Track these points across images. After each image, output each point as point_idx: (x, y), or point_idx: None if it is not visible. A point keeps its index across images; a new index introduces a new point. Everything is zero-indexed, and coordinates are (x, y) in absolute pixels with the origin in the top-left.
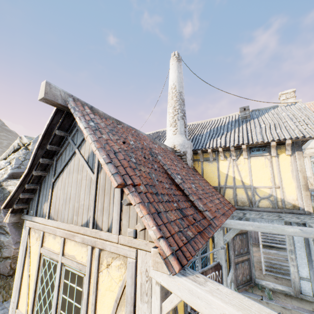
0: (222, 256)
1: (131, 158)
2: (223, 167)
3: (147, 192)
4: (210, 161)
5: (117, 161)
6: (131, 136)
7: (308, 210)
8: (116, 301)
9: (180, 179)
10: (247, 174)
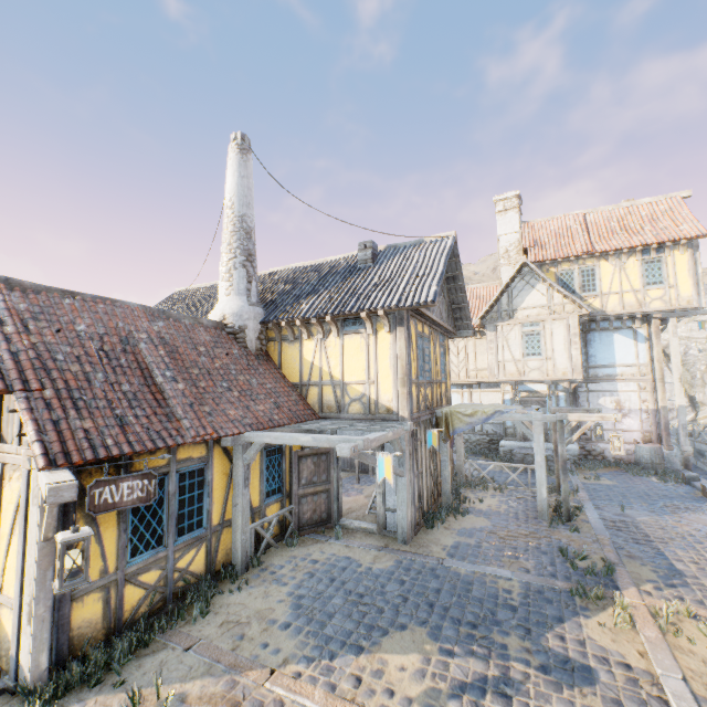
0: (240, 480)
1: (58, 354)
2: (308, 351)
3: (55, 397)
4: (291, 341)
5: (13, 363)
6: (88, 316)
7: (403, 415)
8: (14, 511)
9: (168, 377)
10: (337, 363)
